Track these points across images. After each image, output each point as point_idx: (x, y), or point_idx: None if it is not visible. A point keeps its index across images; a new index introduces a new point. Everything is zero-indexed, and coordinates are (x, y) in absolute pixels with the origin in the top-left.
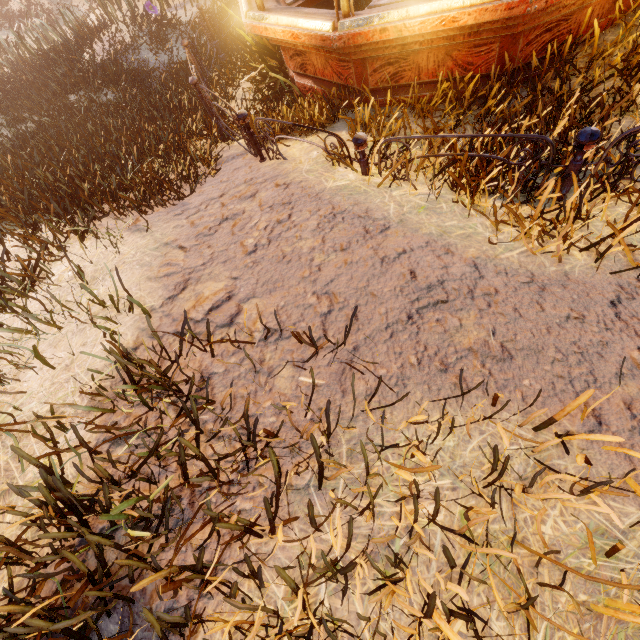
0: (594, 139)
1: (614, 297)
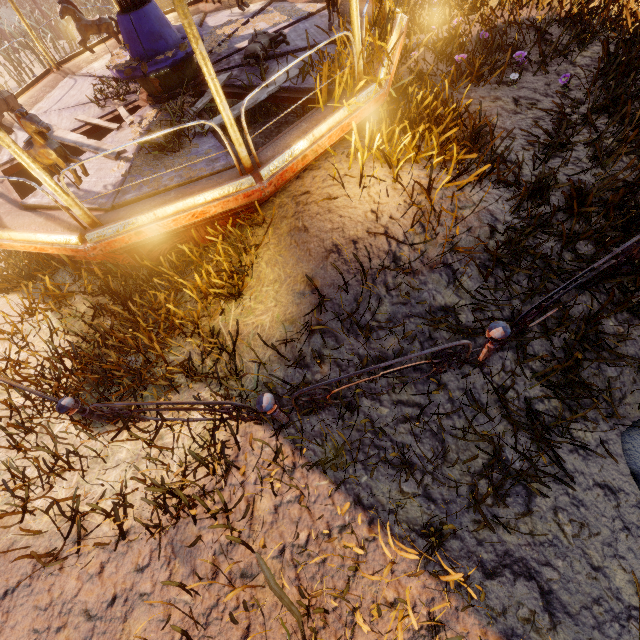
0: (62, 412)
1: (15, 583)
